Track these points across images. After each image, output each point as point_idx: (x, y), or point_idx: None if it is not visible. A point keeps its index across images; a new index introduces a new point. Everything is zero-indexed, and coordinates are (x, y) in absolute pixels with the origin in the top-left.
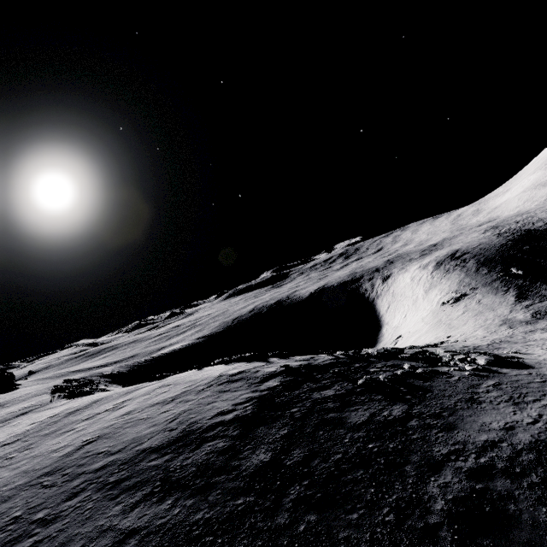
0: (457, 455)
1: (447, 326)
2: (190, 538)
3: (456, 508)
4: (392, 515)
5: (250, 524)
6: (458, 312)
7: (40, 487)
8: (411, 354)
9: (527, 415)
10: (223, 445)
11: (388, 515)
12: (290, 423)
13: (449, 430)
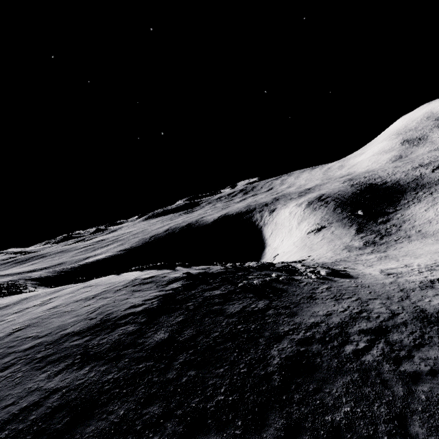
0: (293, 331)
1: (309, 249)
2: (102, 391)
3: (286, 362)
4: (246, 368)
5: (148, 379)
6: (318, 239)
7: None
8: (280, 267)
9: (341, 307)
10: (132, 329)
11: (243, 369)
12: (185, 313)
13: (292, 316)
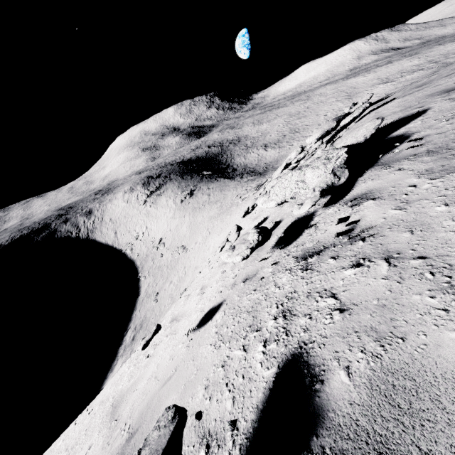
0: None
1: (212, 203)
2: None
3: None
4: None
5: None
6: (203, 197)
7: None
8: None
9: None
10: None
11: None
12: None
13: None
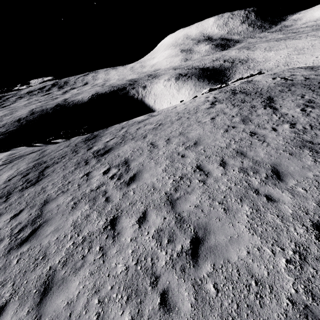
0: None
1: None
2: None
3: None
4: None
5: None
6: None
7: None
8: None
9: None
10: None
11: None
12: None
13: None
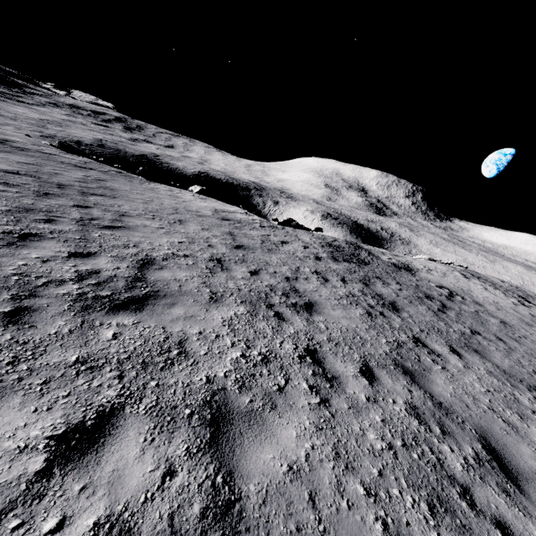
0: None
1: None
2: None
3: None
4: None
5: None
6: None
7: None
8: None
9: None
10: None
11: None
12: None
13: None
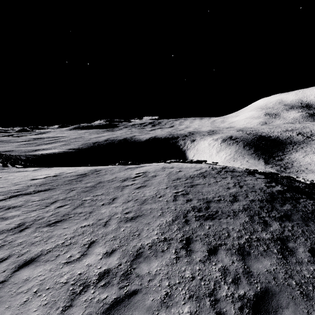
0: None
1: None
2: None
3: None
4: None
5: None
6: (238, 164)
7: (210, 219)
8: None
9: None
10: (313, 202)
11: None
12: None
13: None
